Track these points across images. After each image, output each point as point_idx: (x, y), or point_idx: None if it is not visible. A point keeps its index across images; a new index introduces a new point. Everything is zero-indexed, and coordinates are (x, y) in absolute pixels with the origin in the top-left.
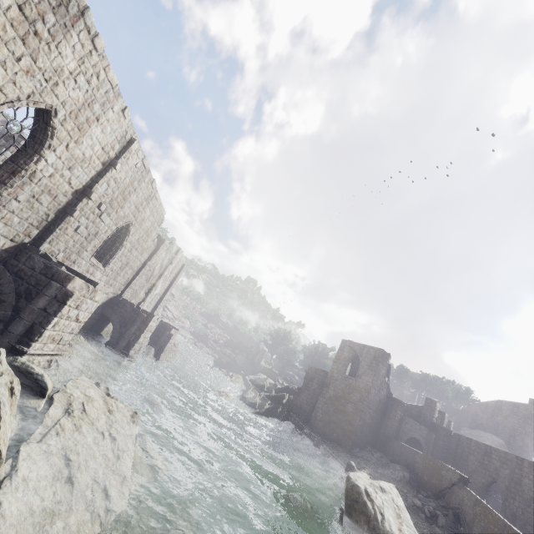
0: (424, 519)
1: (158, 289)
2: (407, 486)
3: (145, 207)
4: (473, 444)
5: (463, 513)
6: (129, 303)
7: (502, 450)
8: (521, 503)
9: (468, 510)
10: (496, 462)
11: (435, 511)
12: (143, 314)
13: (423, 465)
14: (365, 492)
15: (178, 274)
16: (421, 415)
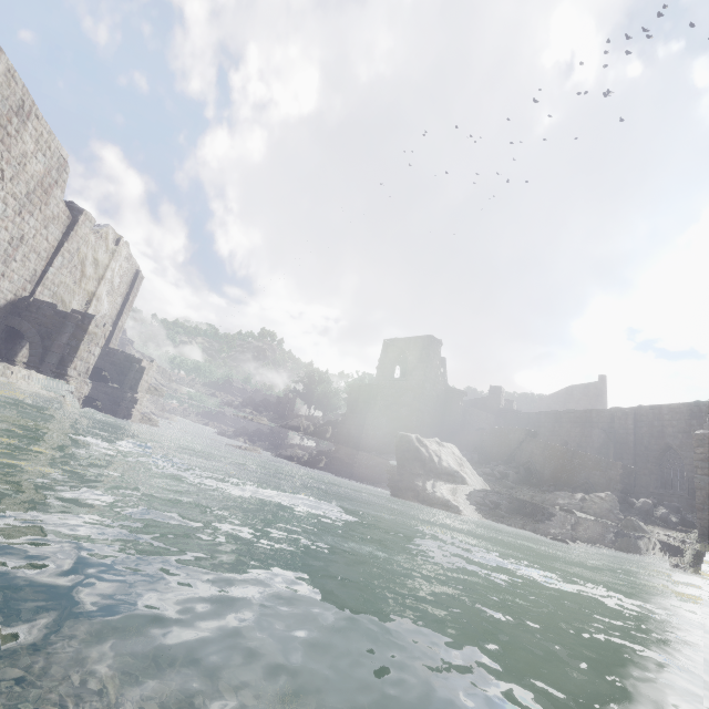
0: (495, 481)
1: (104, 306)
2: (476, 464)
3: (20, 130)
4: (543, 416)
5: (534, 464)
6: (47, 304)
7: (571, 411)
8: (593, 453)
9: (538, 458)
10: (566, 425)
11: (506, 471)
12: (75, 314)
13: (491, 440)
14: (417, 440)
15: (132, 286)
16: (487, 406)
